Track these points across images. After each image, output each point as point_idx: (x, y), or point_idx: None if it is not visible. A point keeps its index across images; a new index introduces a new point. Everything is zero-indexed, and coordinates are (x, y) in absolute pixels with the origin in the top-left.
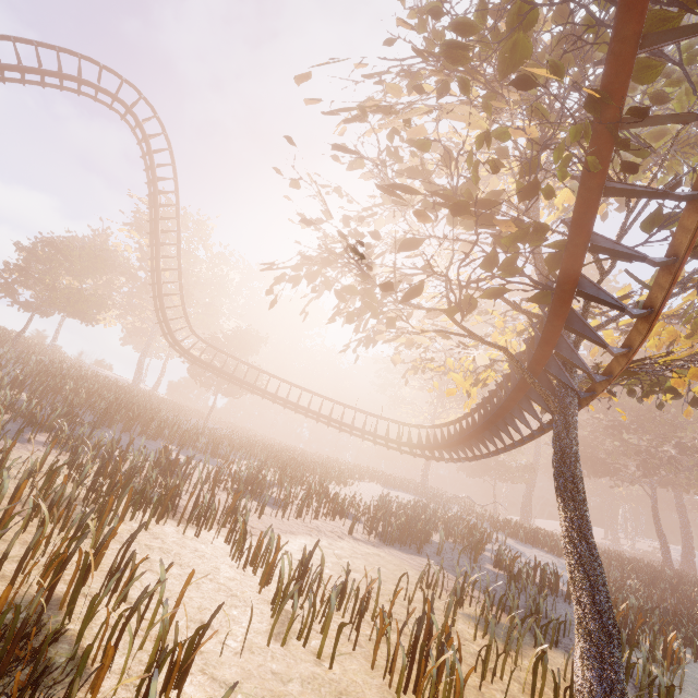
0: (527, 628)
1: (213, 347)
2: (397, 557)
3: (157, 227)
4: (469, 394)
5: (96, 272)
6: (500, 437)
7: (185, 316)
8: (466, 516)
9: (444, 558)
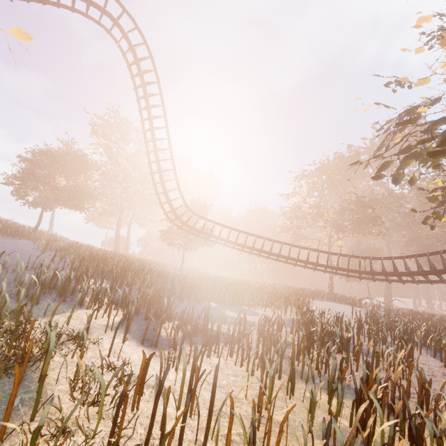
0: None
1: (202, 217)
2: None
3: (152, 125)
4: None
5: (81, 171)
6: None
7: (181, 196)
8: (413, 318)
9: None
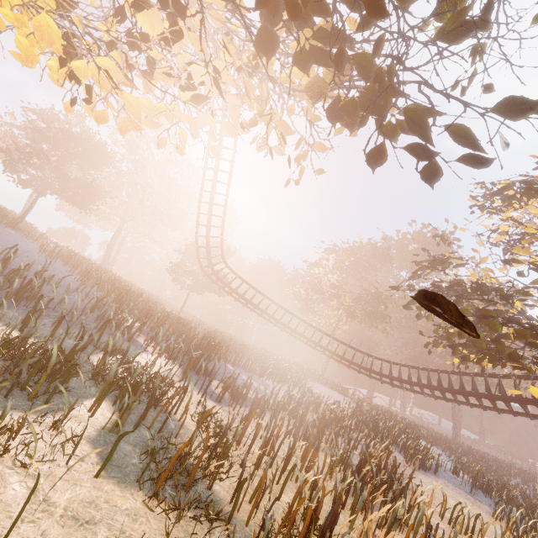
0: None
1: (233, 272)
2: (445, 486)
3: (218, 166)
4: (466, 366)
5: (99, 165)
6: (495, 405)
7: (221, 246)
8: (390, 418)
9: (441, 474)
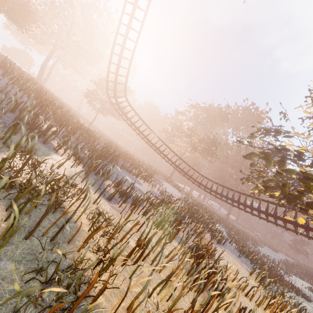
0: (296, 306)
1: (130, 106)
2: (228, 253)
3: (133, 13)
4: (259, 194)
5: None
6: (267, 218)
7: (125, 84)
8: (202, 208)
9: (225, 245)
